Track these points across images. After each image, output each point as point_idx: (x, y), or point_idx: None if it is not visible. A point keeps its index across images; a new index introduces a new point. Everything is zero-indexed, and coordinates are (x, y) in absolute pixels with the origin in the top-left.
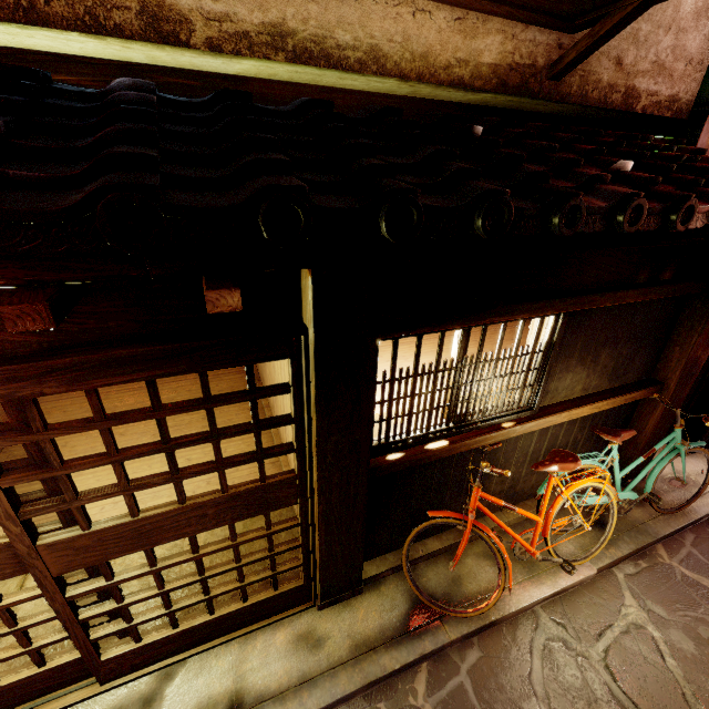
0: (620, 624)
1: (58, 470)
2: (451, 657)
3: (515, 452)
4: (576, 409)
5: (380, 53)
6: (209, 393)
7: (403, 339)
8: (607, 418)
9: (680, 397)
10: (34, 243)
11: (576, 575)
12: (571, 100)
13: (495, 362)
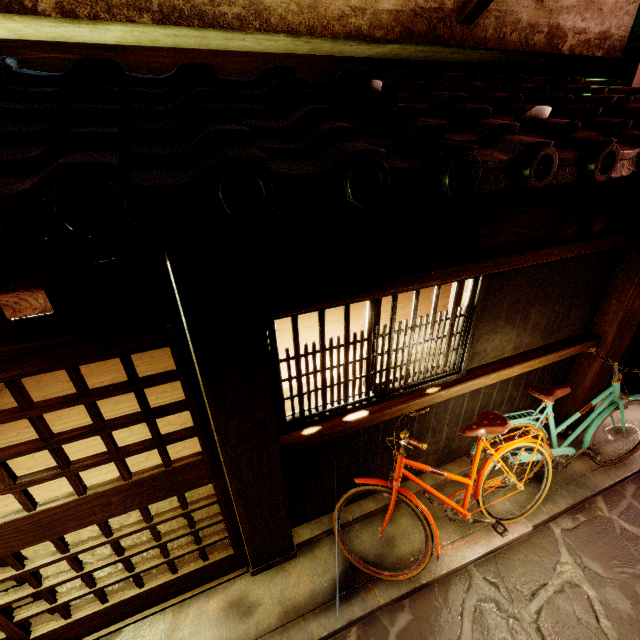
0: (555, 583)
1: None
2: (381, 621)
3: (447, 413)
4: (506, 369)
5: (261, 7)
6: (84, 388)
7: None
8: (543, 373)
9: (619, 349)
10: None
11: (511, 533)
12: (487, 45)
13: (412, 330)
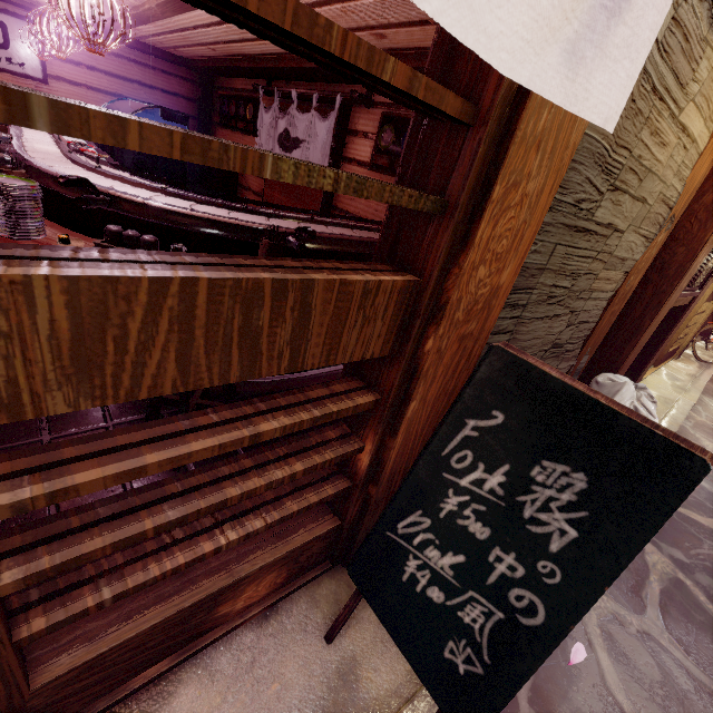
0: None
1: None
2: None
3: None
4: None
5: None
6: None
7: None
8: None
9: None
10: None
11: None
12: None
13: None
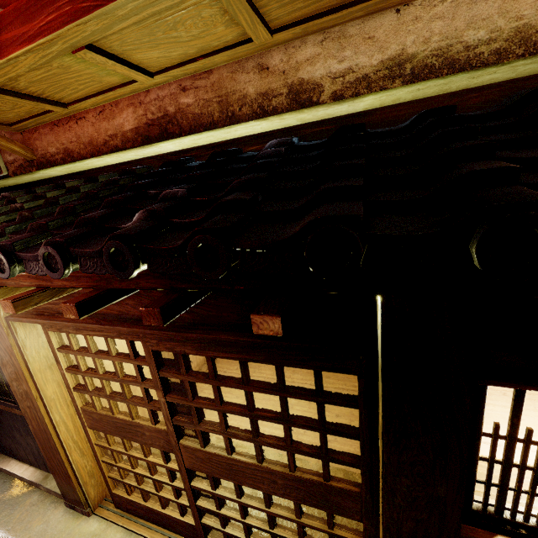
0: None
1: (190, 401)
2: None
3: None
4: None
5: (531, 31)
6: (282, 383)
7: None
8: None
9: None
10: (166, 267)
11: None
12: None
13: None
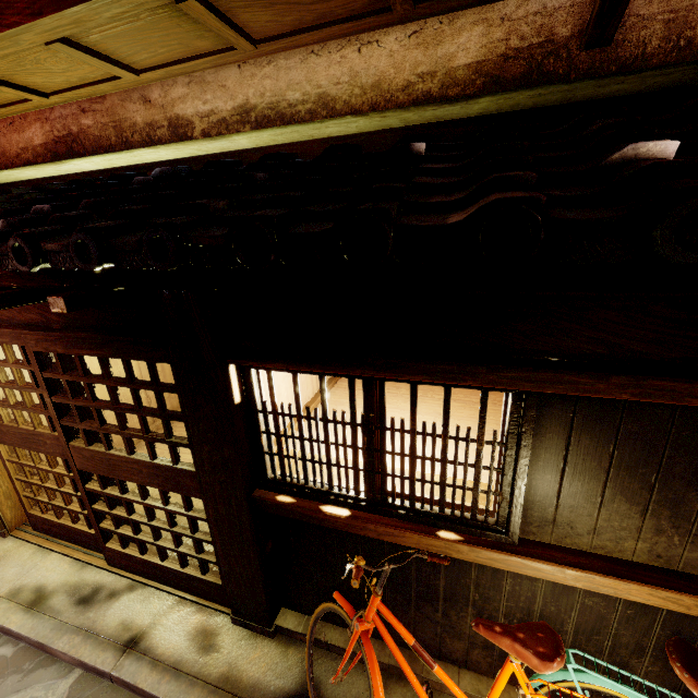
0: None
1: (70, 400)
2: None
3: (501, 594)
4: (606, 577)
5: (329, 98)
6: (130, 377)
7: (466, 396)
8: None
9: None
10: (7, 265)
11: None
12: (648, 63)
13: (411, 435)
